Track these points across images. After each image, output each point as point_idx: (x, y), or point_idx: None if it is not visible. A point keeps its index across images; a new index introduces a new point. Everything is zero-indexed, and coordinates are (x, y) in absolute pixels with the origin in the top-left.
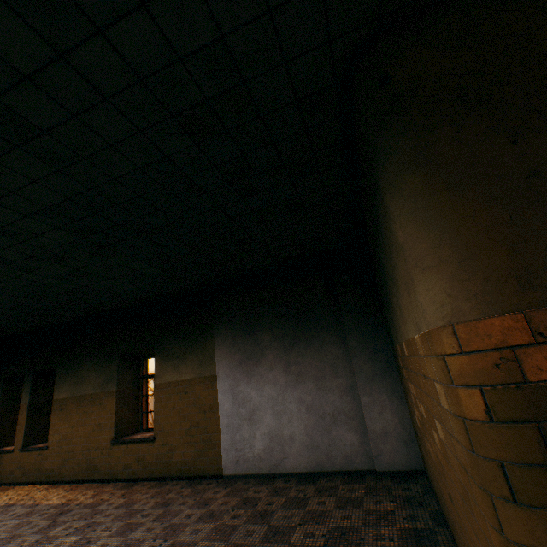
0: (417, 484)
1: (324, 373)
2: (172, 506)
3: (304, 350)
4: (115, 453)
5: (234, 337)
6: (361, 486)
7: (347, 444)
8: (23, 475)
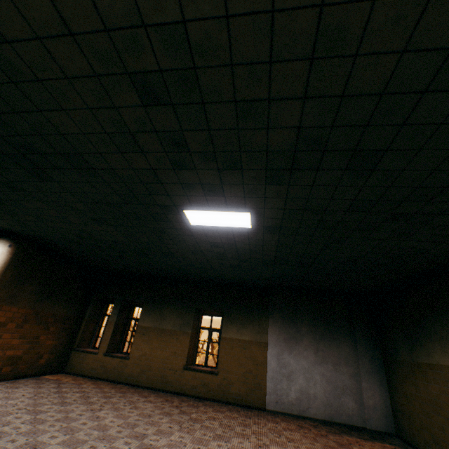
0: (395, 439)
1: (339, 361)
2: (254, 419)
3: (328, 344)
4: (185, 375)
5: (283, 322)
6: (364, 434)
7: (350, 408)
8: (104, 373)
